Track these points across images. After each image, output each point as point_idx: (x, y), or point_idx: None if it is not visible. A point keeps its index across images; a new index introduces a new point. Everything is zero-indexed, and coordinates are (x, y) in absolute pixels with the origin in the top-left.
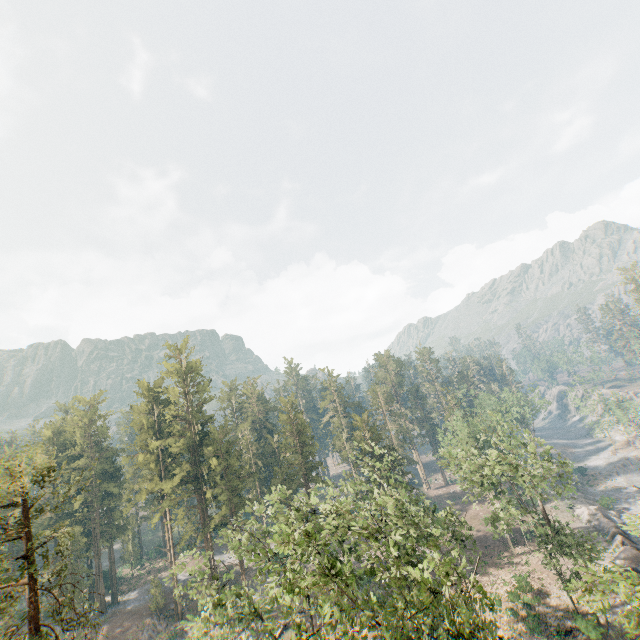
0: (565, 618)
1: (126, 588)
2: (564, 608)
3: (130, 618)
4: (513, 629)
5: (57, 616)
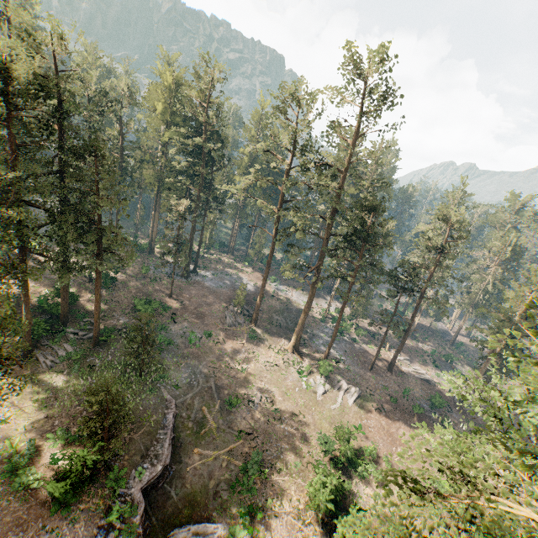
0: None
1: (201, 264)
2: None
3: (210, 295)
4: None
5: (149, 255)
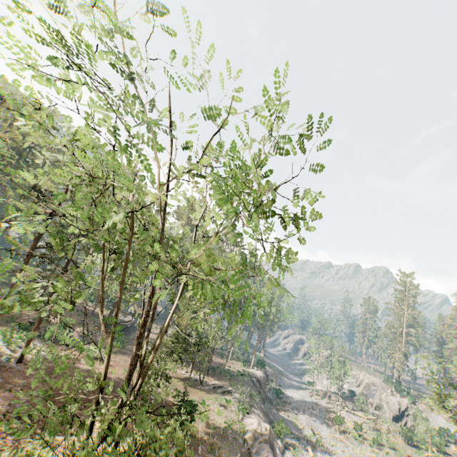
0: None
1: None
2: None
3: None
4: None
5: None
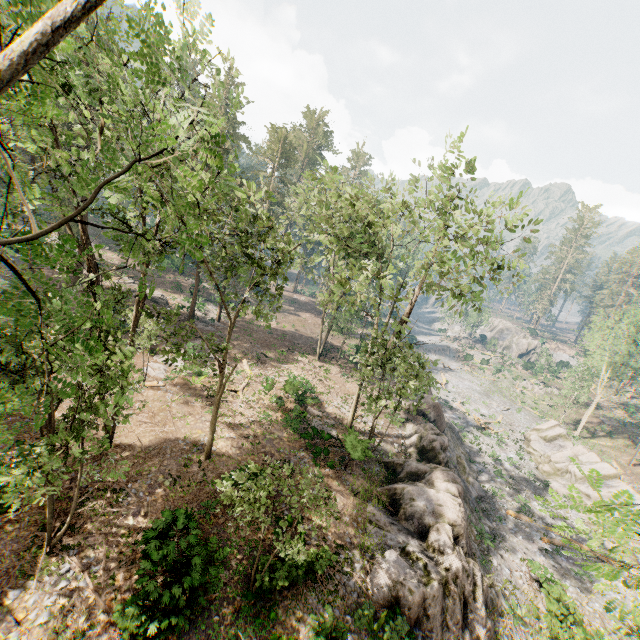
0: (333, 428)
1: None
2: (338, 419)
3: None
4: (266, 416)
5: None
